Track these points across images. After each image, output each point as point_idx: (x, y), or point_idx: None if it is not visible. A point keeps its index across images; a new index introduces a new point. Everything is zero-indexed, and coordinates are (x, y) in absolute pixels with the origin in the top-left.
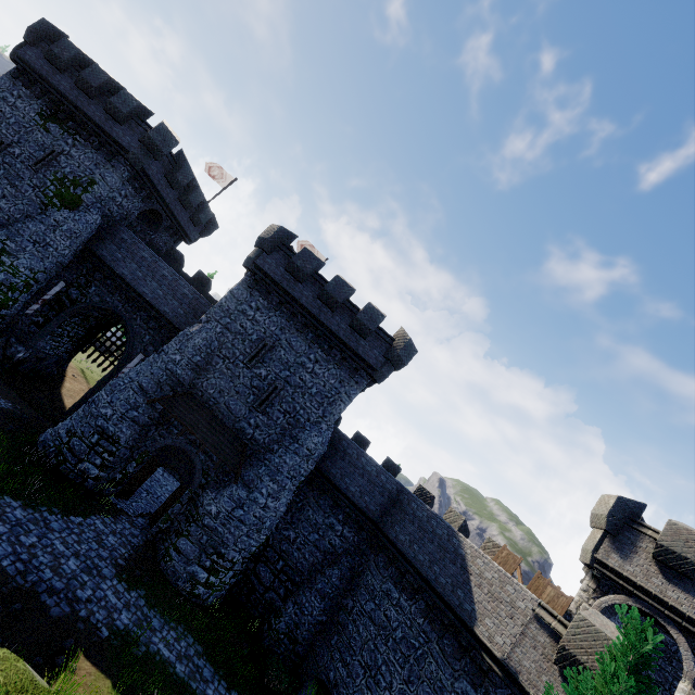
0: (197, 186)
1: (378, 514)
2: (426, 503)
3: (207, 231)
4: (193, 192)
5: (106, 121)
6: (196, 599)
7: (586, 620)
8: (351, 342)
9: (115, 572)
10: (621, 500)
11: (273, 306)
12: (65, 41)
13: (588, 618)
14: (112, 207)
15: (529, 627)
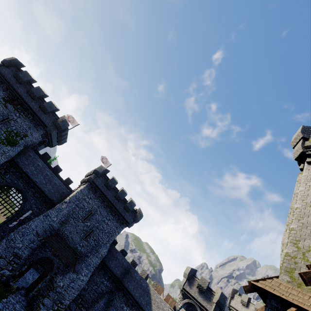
0: (66, 133)
1: (121, 276)
2: (134, 266)
3: (61, 143)
4: (64, 135)
5: (39, 111)
6: None
7: None
8: (123, 213)
9: None
10: (192, 269)
11: (96, 197)
12: (26, 72)
13: None
14: (29, 142)
15: None
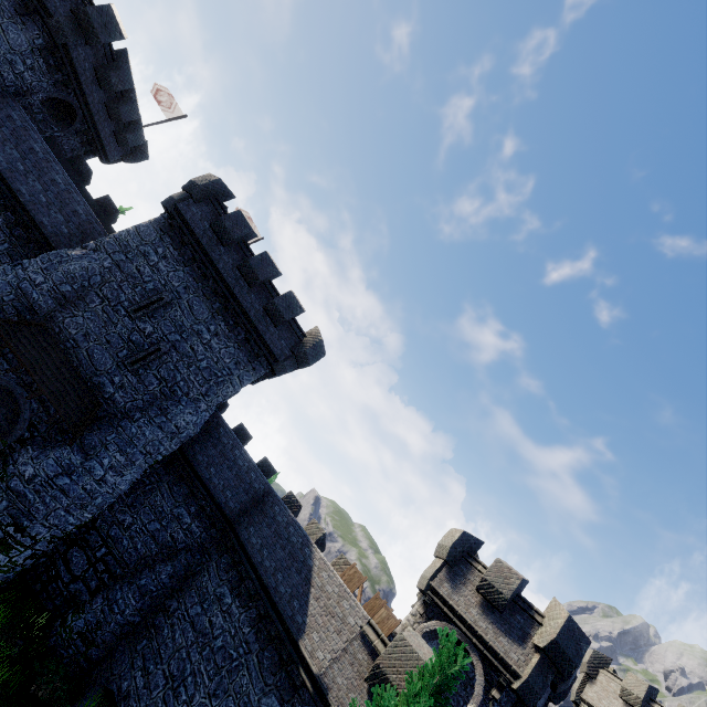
0: (134, 99)
1: (236, 512)
2: (291, 511)
3: (133, 158)
4: (127, 105)
5: None
6: None
7: (406, 640)
8: (260, 325)
9: None
10: (466, 535)
11: (183, 260)
12: None
13: (407, 638)
14: (6, 73)
15: (353, 643)
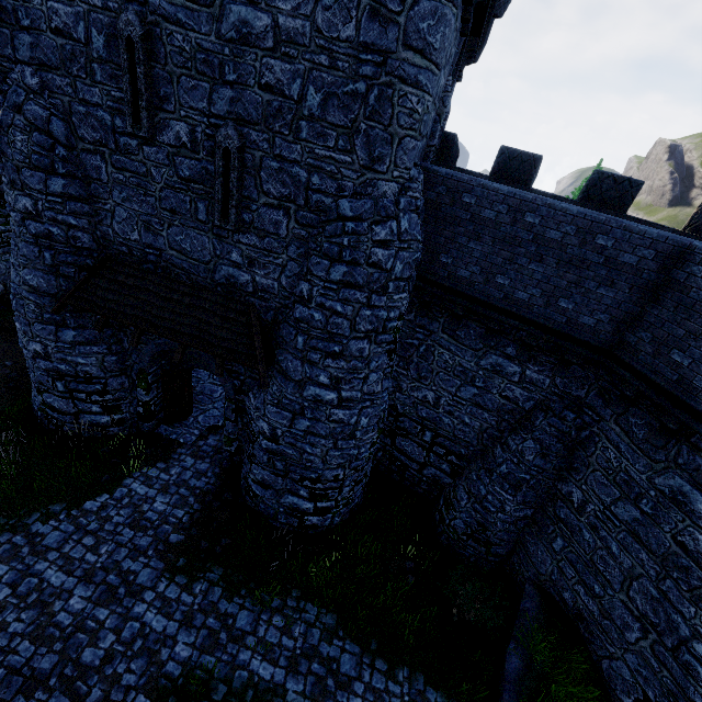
0: None
1: (606, 329)
2: None
3: None
4: None
5: None
6: (314, 529)
7: None
8: None
9: (163, 566)
10: None
11: None
12: None
13: None
14: None
15: None
